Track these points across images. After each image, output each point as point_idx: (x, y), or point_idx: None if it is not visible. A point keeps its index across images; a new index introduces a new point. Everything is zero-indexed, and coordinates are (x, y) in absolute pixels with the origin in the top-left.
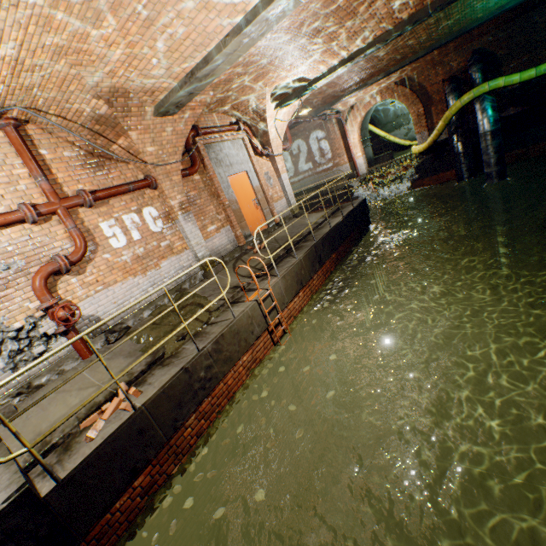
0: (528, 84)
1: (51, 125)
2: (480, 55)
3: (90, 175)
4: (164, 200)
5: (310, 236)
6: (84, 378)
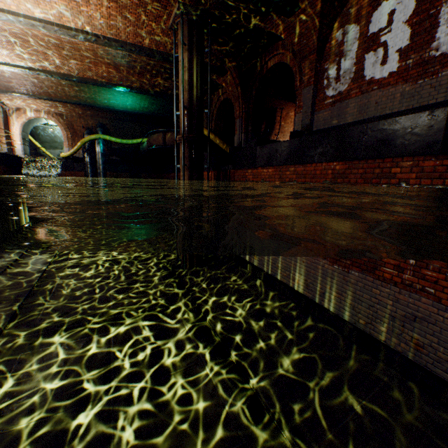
0: (122, 149)
1: None
2: (103, 125)
3: None
4: None
5: None
6: None
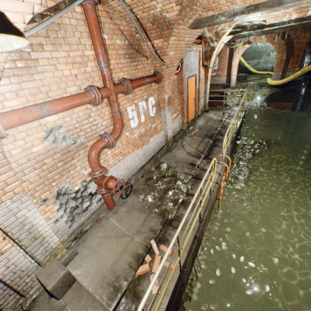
0: None
1: (113, 10)
2: None
3: (127, 64)
4: (160, 92)
5: (222, 131)
6: (116, 227)
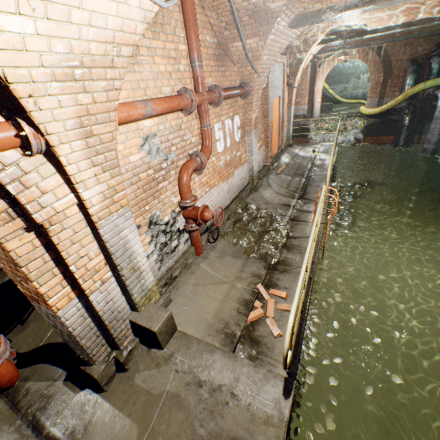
0: None
1: None
2: None
3: (215, 69)
4: (245, 111)
5: (314, 169)
6: (209, 273)
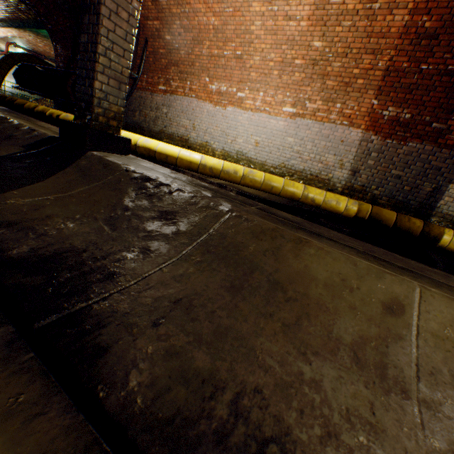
0: None
1: None
2: None
3: None
4: None
5: None
6: None
